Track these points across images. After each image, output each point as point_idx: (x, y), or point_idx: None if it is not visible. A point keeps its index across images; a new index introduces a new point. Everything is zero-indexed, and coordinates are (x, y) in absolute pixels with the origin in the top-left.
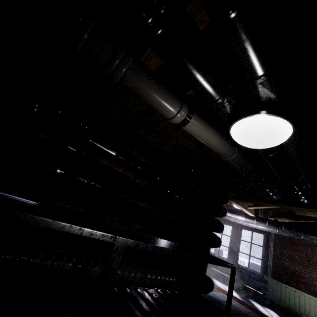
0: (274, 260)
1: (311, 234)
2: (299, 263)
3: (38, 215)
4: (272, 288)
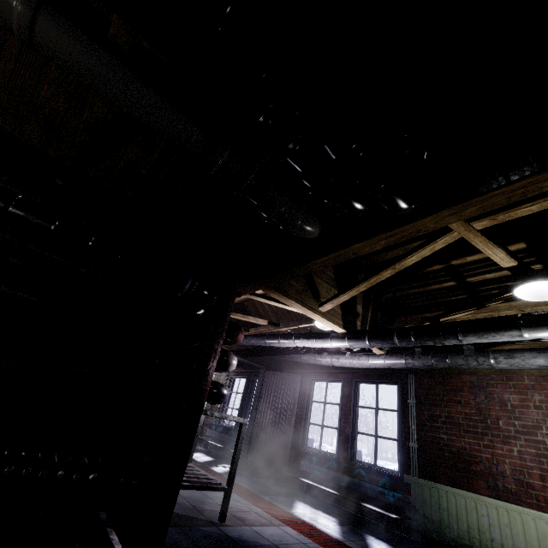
0: (419, 435)
1: (446, 335)
2: (467, 431)
3: None
4: (422, 501)
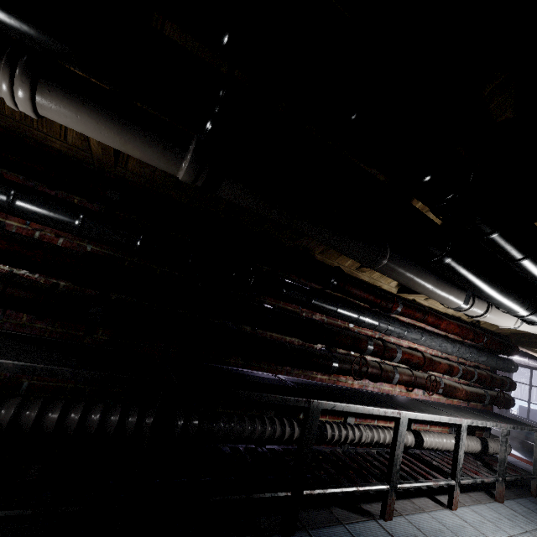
0: None
1: None
2: None
3: (429, 414)
4: None
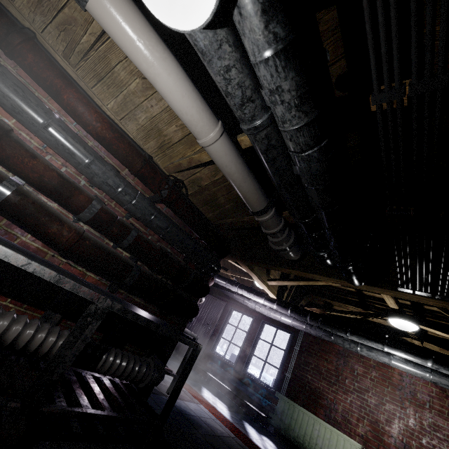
0: (294, 370)
1: (341, 330)
2: (325, 378)
3: None
4: (282, 410)
